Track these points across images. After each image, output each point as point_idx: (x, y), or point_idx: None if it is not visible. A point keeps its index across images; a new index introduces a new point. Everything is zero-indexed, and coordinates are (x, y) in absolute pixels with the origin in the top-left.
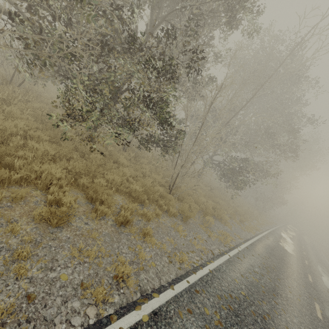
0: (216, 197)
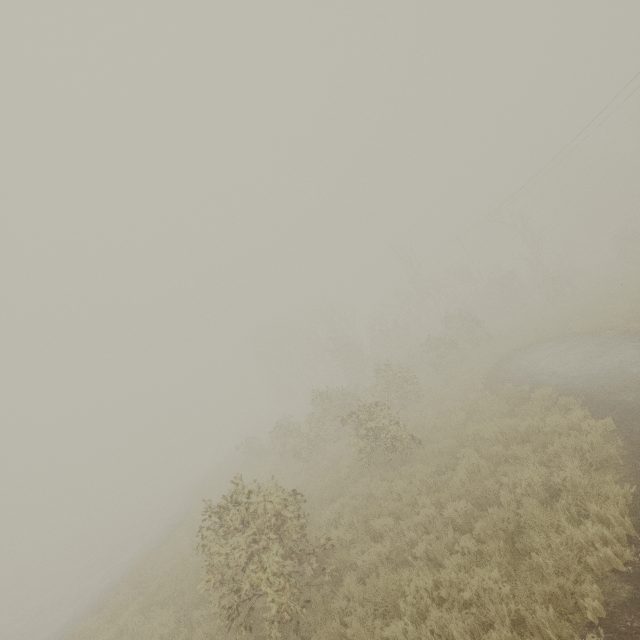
0: None
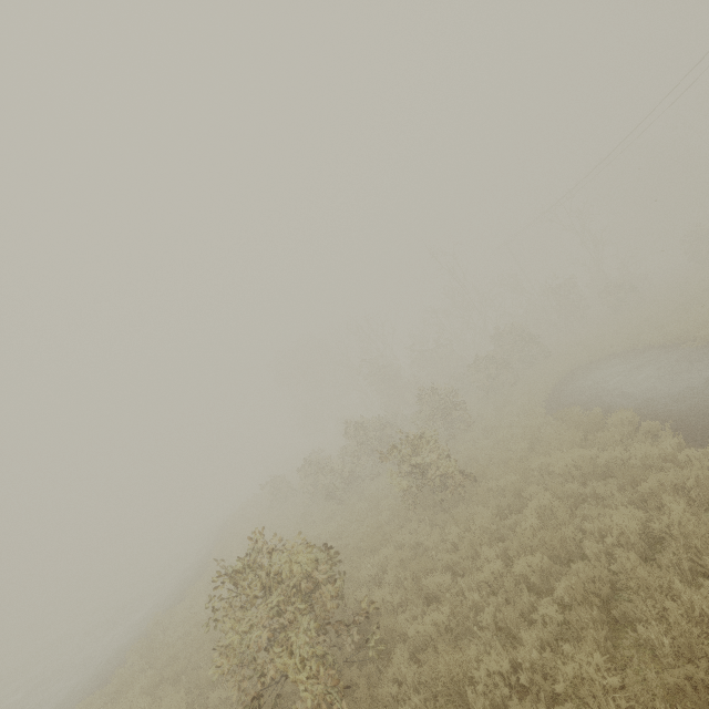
0: None
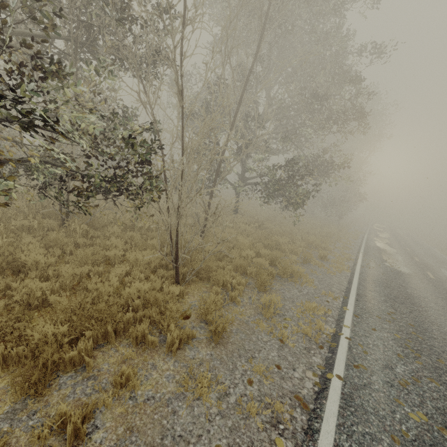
0: (270, 236)
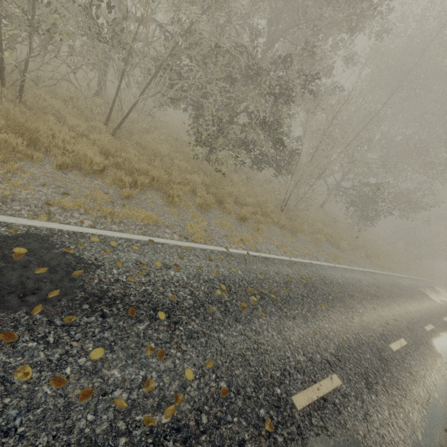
0: (338, 228)
